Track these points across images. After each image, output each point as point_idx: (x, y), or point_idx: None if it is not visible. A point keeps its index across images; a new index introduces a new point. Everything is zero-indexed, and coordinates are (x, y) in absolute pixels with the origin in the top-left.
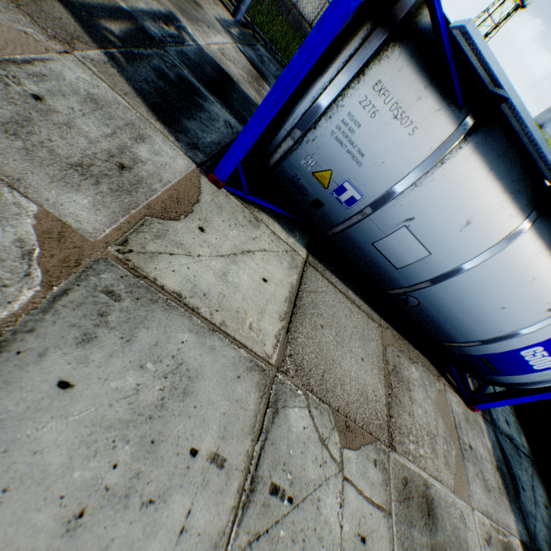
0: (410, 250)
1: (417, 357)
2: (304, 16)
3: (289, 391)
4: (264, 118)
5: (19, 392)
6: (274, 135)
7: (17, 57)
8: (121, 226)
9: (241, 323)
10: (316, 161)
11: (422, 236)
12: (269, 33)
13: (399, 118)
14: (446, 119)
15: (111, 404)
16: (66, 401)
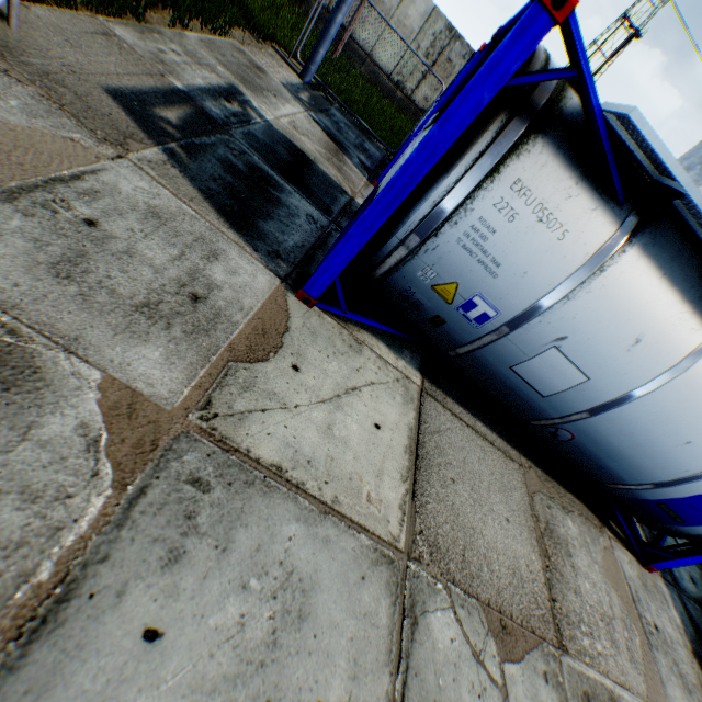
0: (561, 375)
1: (570, 504)
2: (381, 67)
3: (427, 586)
4: (371, 225)
5: (95, 657)
6: (382, 243)
7: (64, 172)
8: (201, 382)
9: (357, 495)
10: (437, 273)
11: (577, 358)
12: (343, 92)
13: (544, 220)
14: (604, 218)
15: (211, 652)
16: (155, 659)
